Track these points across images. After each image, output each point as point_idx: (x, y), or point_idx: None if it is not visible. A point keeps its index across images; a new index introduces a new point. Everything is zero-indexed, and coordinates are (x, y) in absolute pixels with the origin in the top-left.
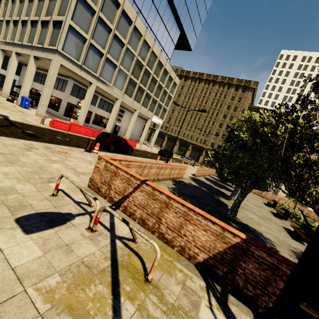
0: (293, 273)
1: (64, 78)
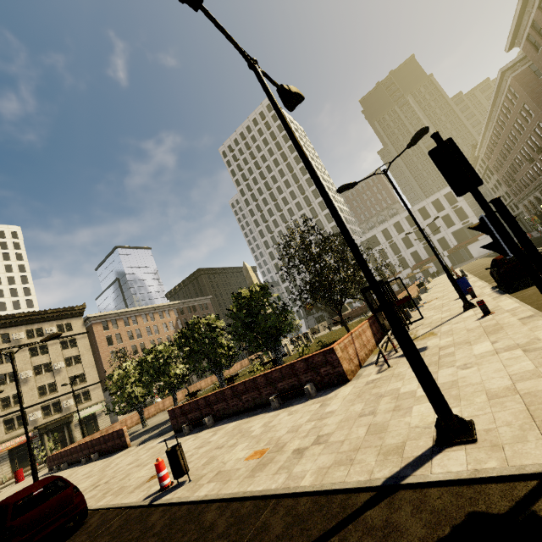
0: (376, 316)
1: None
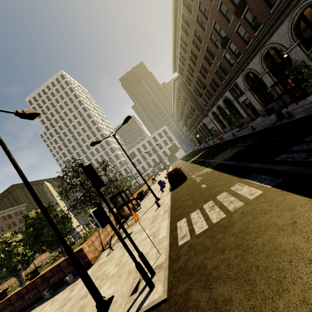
0: (119, 212)
1: None
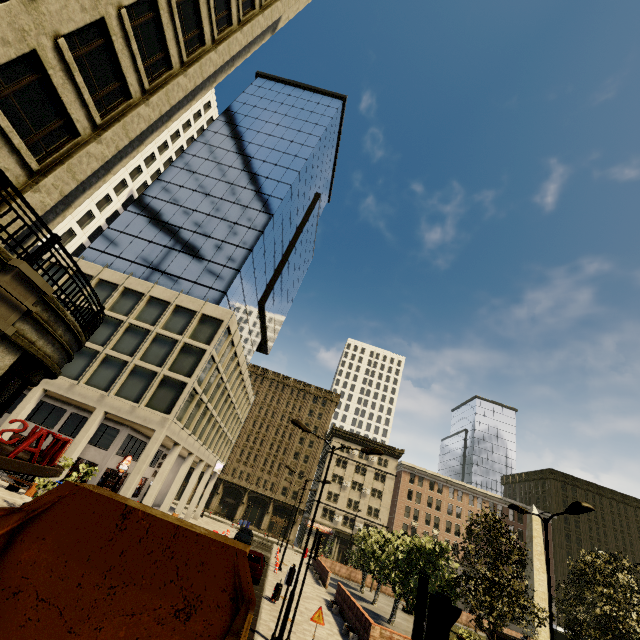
0: None
1: (110, 423)
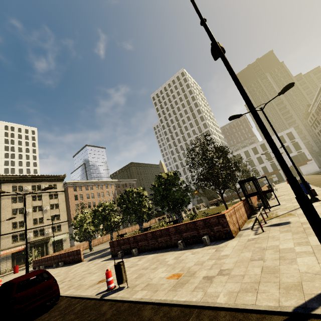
0: (247, 200)
1: None
